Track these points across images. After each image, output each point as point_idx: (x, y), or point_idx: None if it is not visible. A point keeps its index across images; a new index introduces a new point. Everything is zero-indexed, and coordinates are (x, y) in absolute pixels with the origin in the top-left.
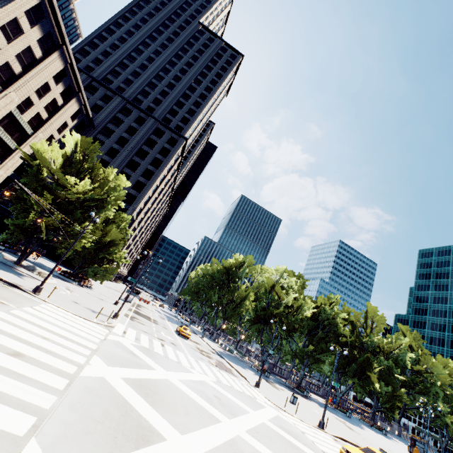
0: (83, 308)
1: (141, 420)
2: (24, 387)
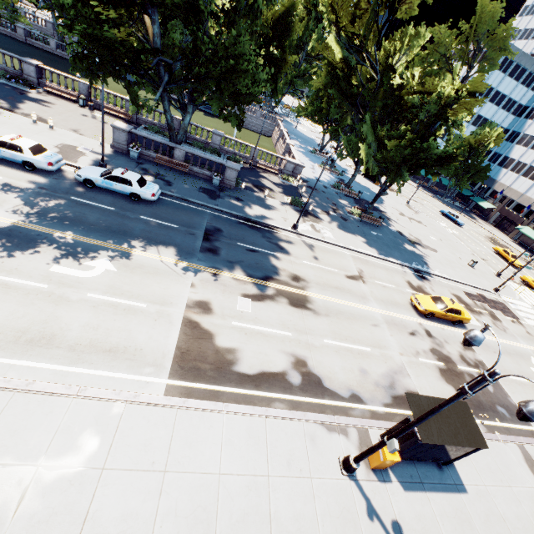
0: None
1: None
2: None
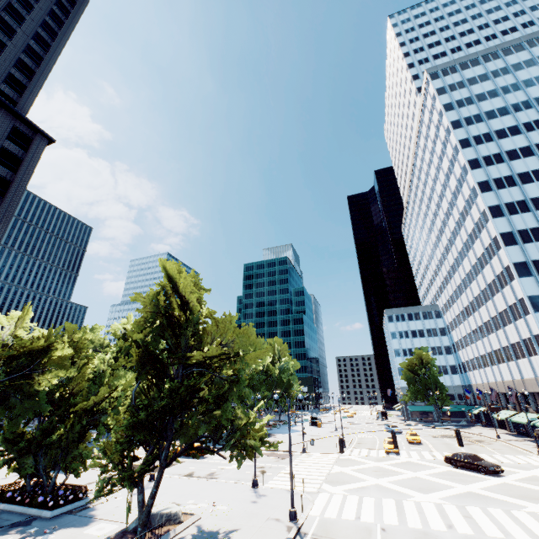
0: (269, 500)
1: (463, 494)
2: (494, 513)
